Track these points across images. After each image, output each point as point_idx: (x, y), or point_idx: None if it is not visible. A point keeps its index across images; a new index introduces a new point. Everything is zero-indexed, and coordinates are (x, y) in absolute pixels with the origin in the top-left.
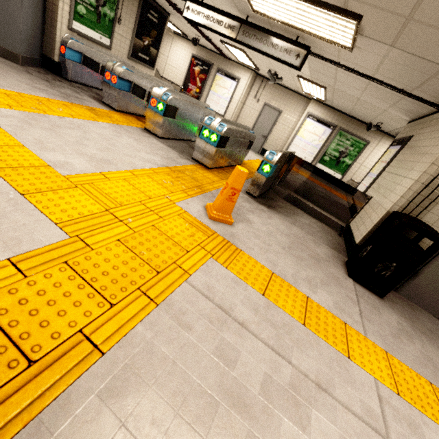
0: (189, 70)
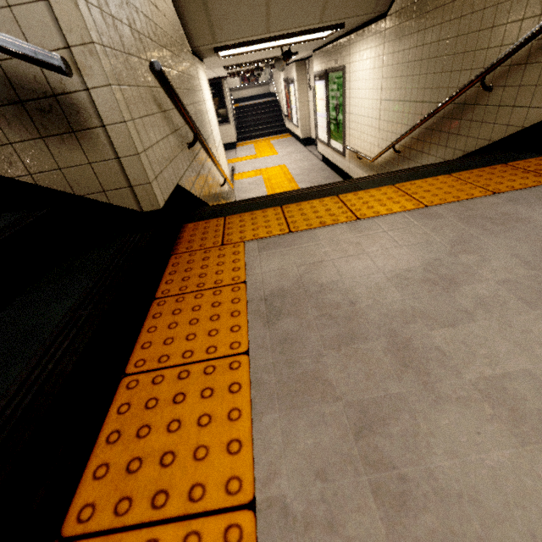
0: (285, 95)
